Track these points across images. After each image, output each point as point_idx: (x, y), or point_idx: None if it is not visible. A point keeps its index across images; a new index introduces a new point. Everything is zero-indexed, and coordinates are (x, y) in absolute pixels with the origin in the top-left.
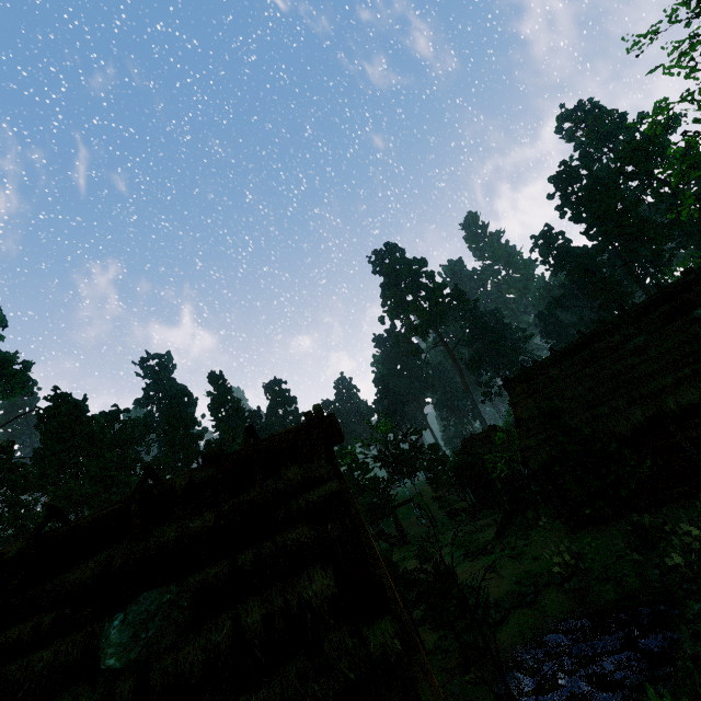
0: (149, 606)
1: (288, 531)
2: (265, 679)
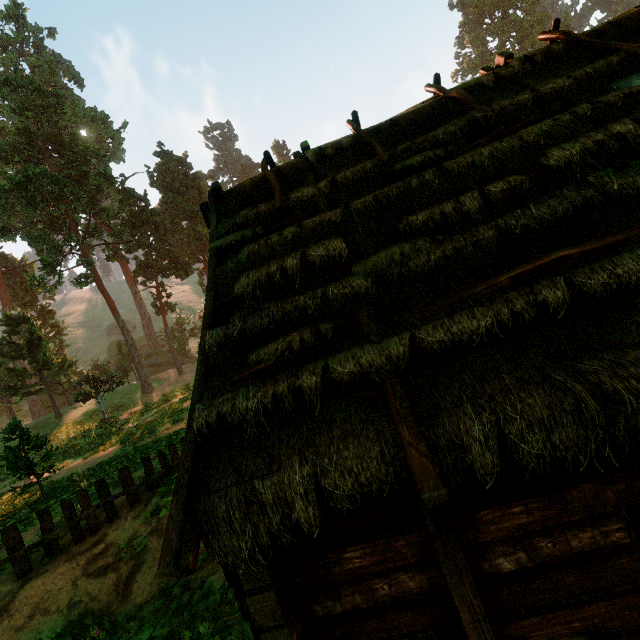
0: None
1: None
2: None
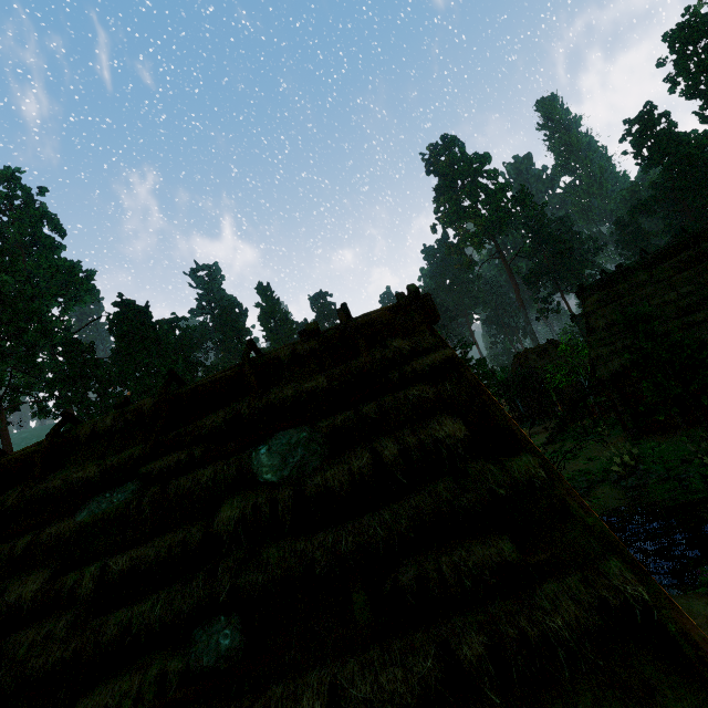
0: (289, 440)
1: (407, 389)
2: (411, 495)
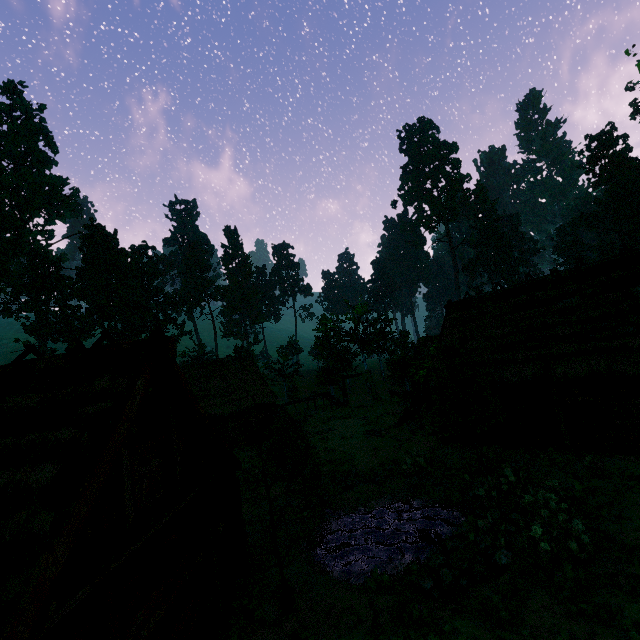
0: None
1: (61, 430)
2: None
